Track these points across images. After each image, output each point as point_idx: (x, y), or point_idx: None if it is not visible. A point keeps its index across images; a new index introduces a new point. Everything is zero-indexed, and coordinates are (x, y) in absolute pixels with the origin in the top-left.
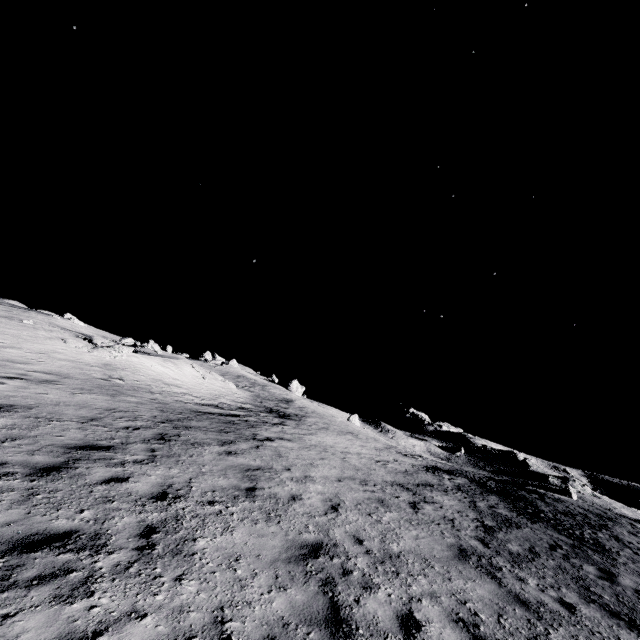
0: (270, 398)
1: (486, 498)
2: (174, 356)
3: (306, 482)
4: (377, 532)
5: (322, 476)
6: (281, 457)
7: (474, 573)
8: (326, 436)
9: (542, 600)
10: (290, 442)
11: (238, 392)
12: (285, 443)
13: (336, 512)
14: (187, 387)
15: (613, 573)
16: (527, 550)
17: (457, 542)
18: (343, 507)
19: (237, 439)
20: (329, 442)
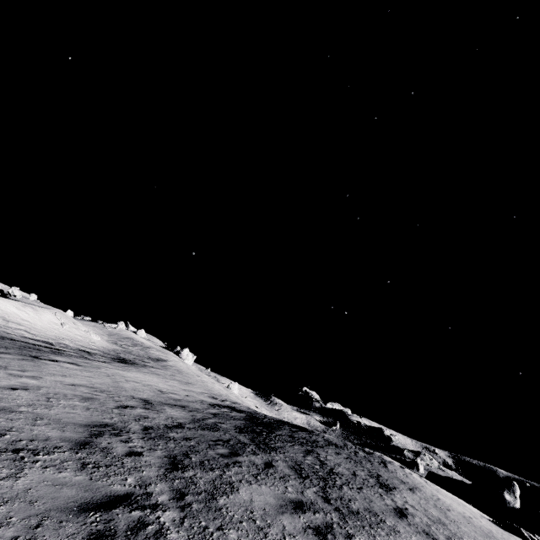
0: (141, 355)
1: (229, 420)
2: (49, 308)
3: (25, 377)
4: (28, 403)
5: (57, 380)
6: (36, 367)
7: (78, 430)
8: (139, 374)
9: (113, 448)
10: (76, 366)
11: (97, 342)
12: (68, 365)
13: (10, 390)
14: (31, 327)
15: (240, 455)
16: (184, 437)
17: (114, 422)
18: (28, 390)
19: (10, 353)
20: (130, 375)
